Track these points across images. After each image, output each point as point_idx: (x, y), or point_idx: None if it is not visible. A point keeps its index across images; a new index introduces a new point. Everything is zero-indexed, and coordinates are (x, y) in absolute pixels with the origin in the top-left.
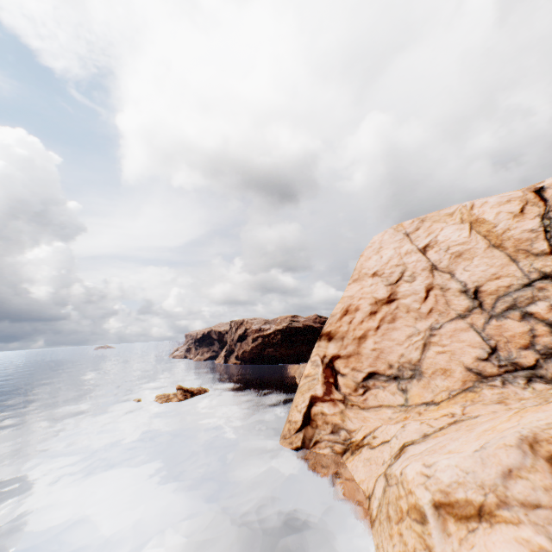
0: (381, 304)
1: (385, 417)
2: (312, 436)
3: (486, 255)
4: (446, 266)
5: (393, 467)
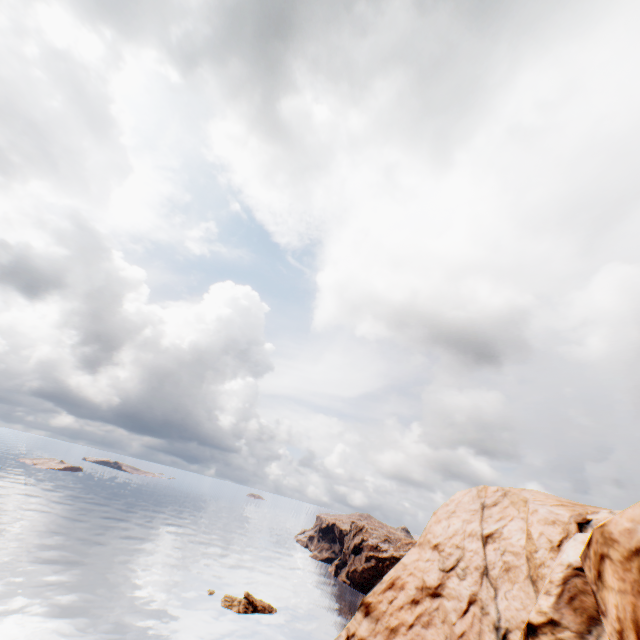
0: (426, 594)
1: None
2: None
3: (524, 587)
4: (495, 577)
5: None
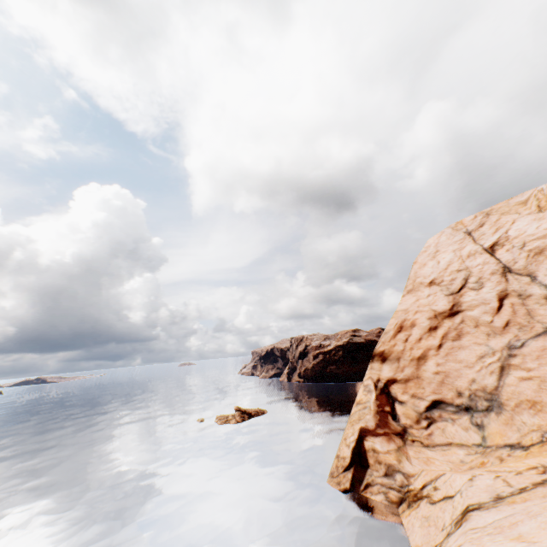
0: (442, 318)
1: (455, 460)
2: (363, 477)
3: None
4: (523, 267)
5: (449, 539)
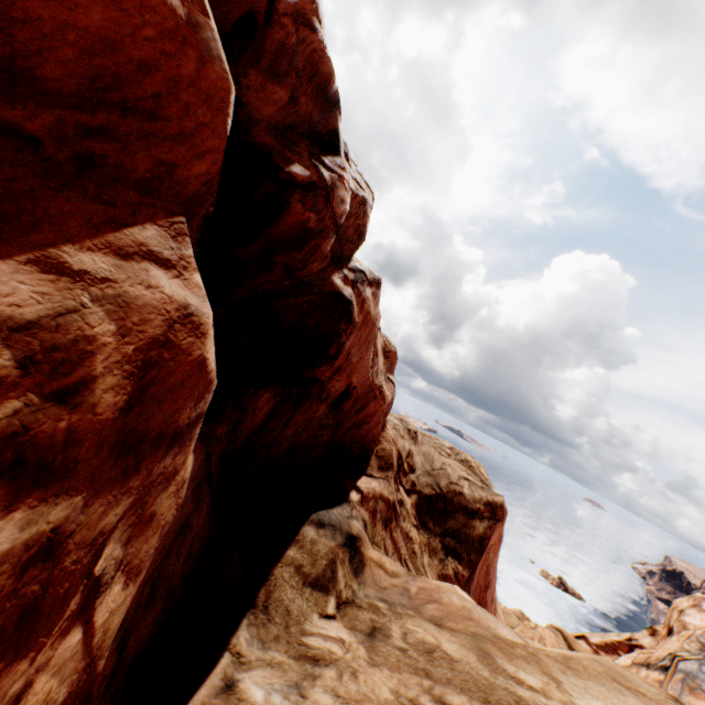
0: None
1: None
2: None
3: None
4: None
5: None
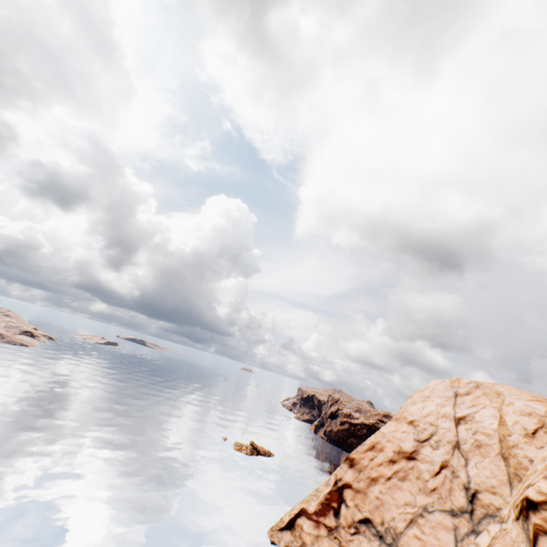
0: (402, 456)
1: None
2: (287, 541)
3: (495, 461)
4: (466, 451)
5: None
